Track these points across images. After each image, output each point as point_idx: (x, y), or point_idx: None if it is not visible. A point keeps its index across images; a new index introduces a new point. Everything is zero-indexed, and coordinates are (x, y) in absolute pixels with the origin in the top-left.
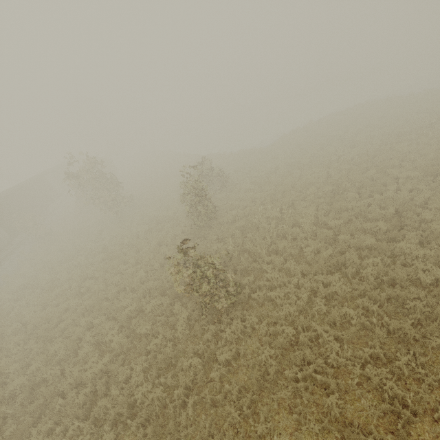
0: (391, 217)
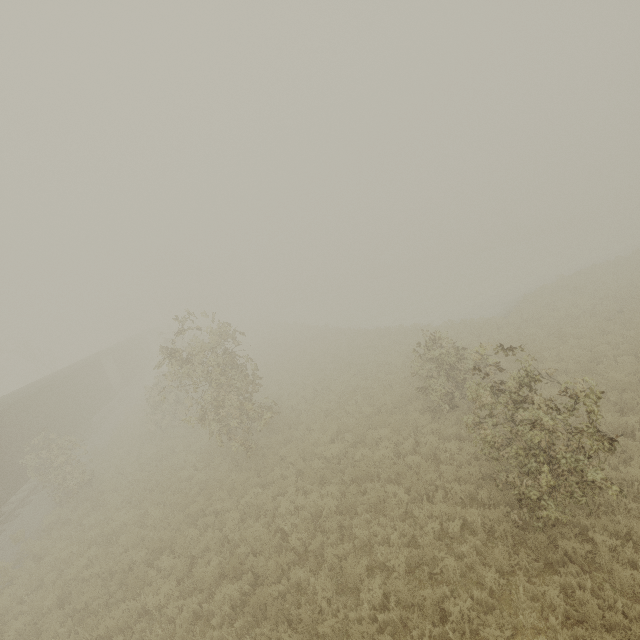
0: None
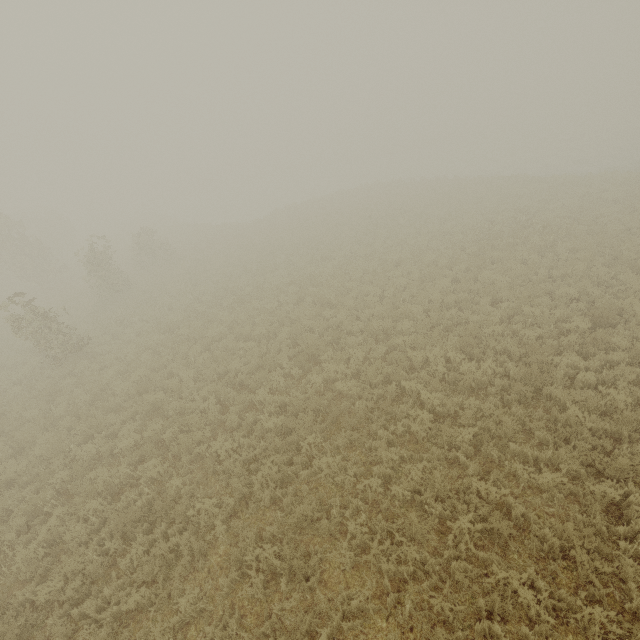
0: (245, 295)
